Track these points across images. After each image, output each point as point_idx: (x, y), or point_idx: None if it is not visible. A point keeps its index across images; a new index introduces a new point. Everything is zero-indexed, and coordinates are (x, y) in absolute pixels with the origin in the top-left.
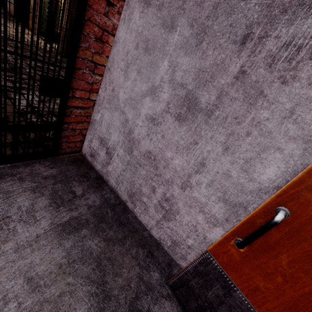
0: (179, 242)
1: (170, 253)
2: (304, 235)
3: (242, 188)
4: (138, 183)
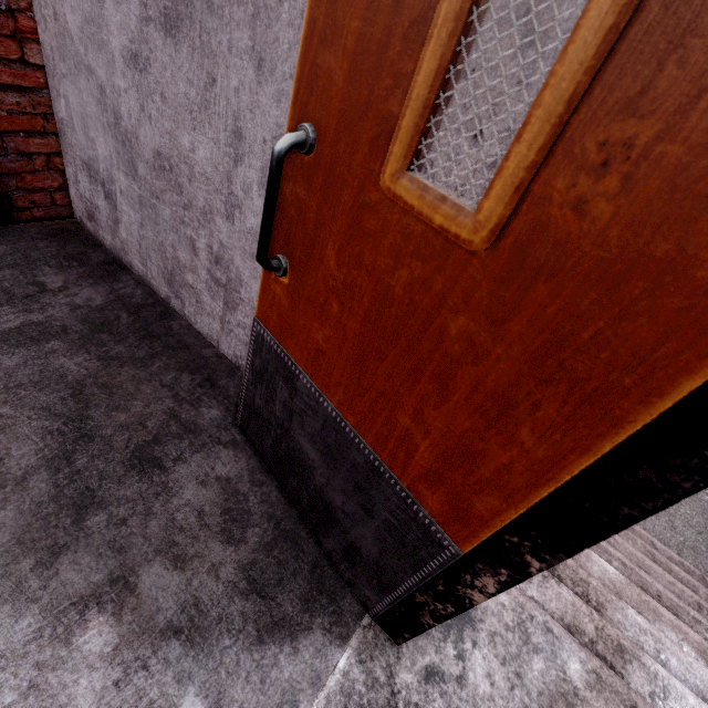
0: None
1: None
2: (340, 173)
3: None
4: (169, 244)
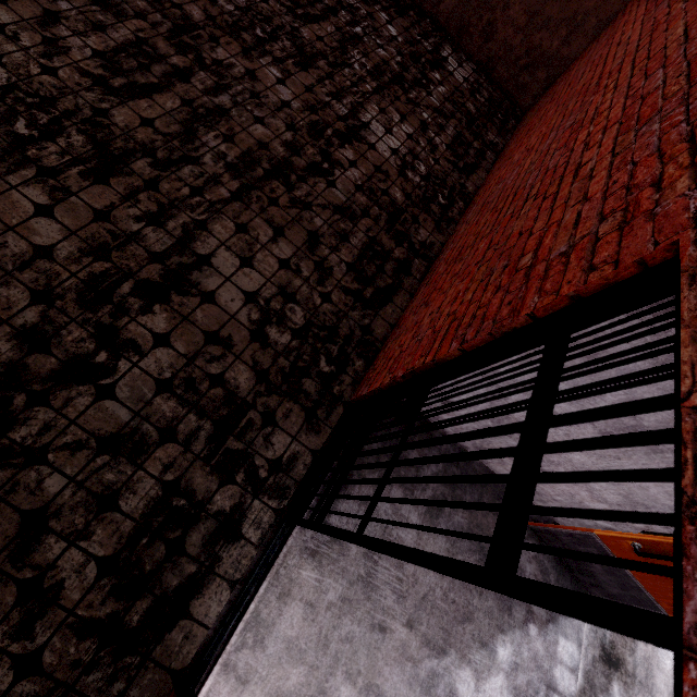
0: (542, 494)
1: None
2: None
3: (655, 500)
4: (498, 446)
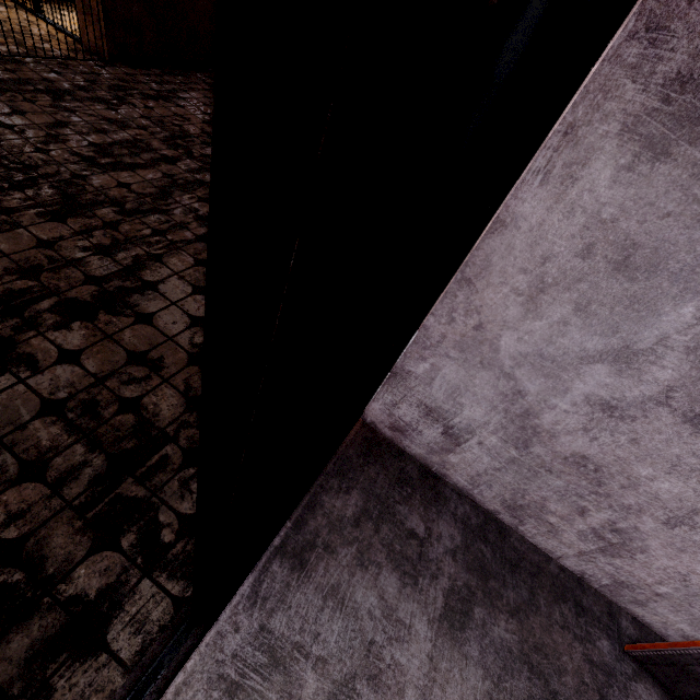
0: (634, 585)
1: (605, 592)
2: None
3: None
4: (538, 495)
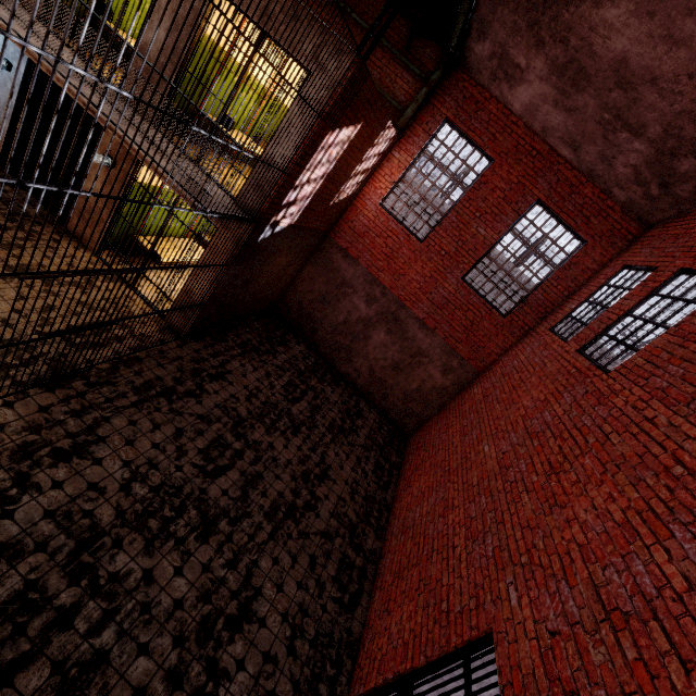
0: None
1: None
2: None
3: None
4: None
